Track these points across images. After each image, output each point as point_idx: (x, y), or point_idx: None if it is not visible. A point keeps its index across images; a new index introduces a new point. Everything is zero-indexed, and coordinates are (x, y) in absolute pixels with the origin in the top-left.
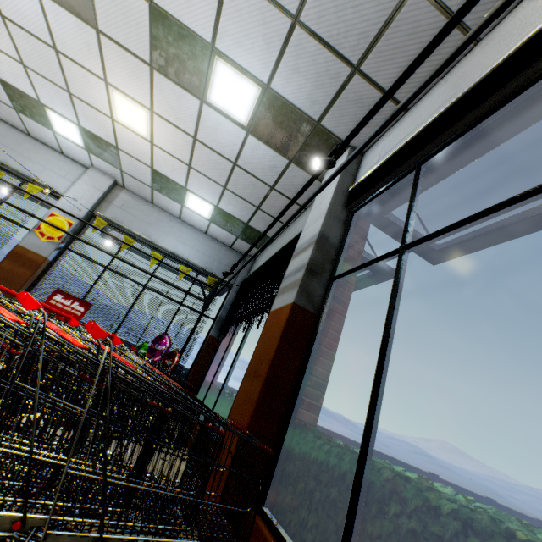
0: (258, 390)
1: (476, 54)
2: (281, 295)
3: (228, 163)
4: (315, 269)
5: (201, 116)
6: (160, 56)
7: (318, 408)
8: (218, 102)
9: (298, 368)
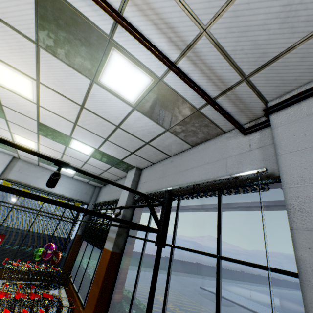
0: (98, 293)
1: (169, 162)
2: (108, 241)
3: (82, 162)
4: (120, 233)
5: (66, 149)
6: (43, 132)
7: (122, 292)
8: (74, 148)
9: (114, 279)
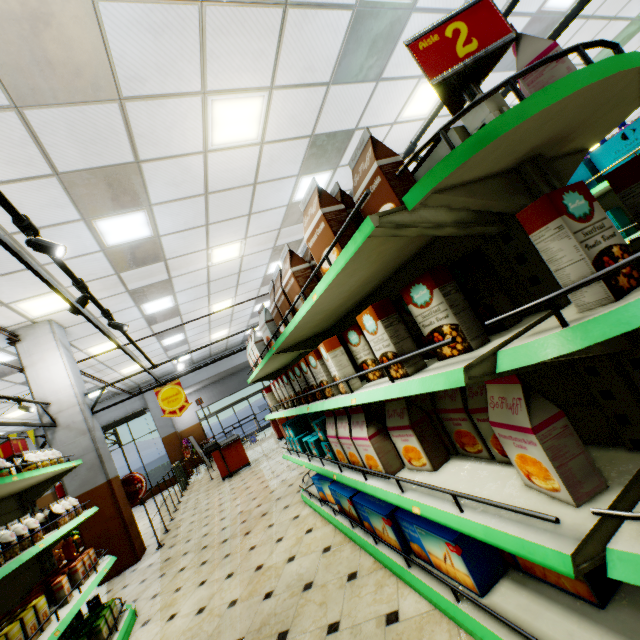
0: None
1: None
2: None
3: None
4: None
5: None
6: None
7: None
8: None
9: None
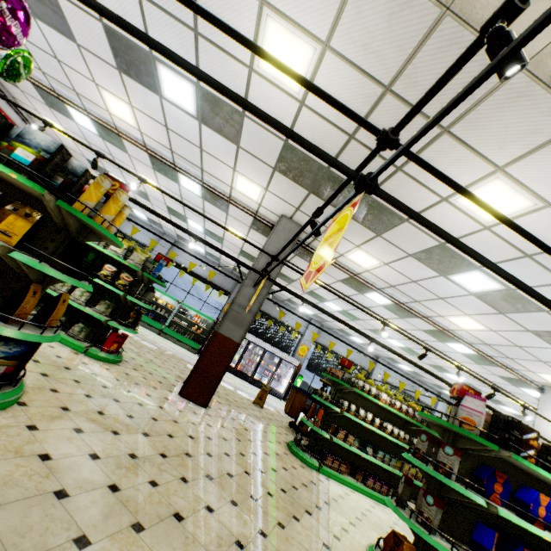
0: None
1: None
2: None
3: None
4: None
5: None
6: None
7: None
8: None
9: None
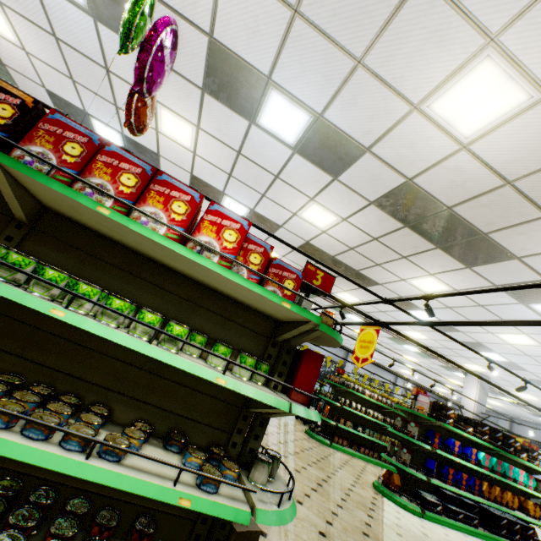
0: None
1: None
2: None
3: None
4: None
5: None
6: None
7: None
8: None
9: None
